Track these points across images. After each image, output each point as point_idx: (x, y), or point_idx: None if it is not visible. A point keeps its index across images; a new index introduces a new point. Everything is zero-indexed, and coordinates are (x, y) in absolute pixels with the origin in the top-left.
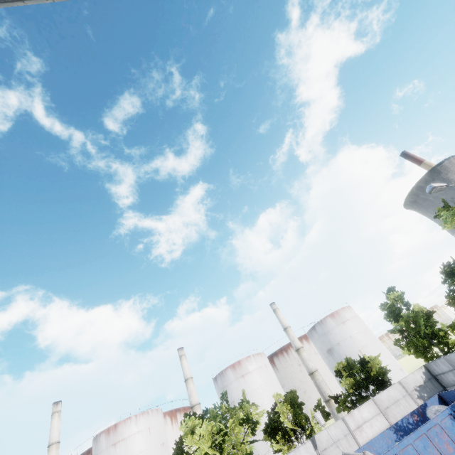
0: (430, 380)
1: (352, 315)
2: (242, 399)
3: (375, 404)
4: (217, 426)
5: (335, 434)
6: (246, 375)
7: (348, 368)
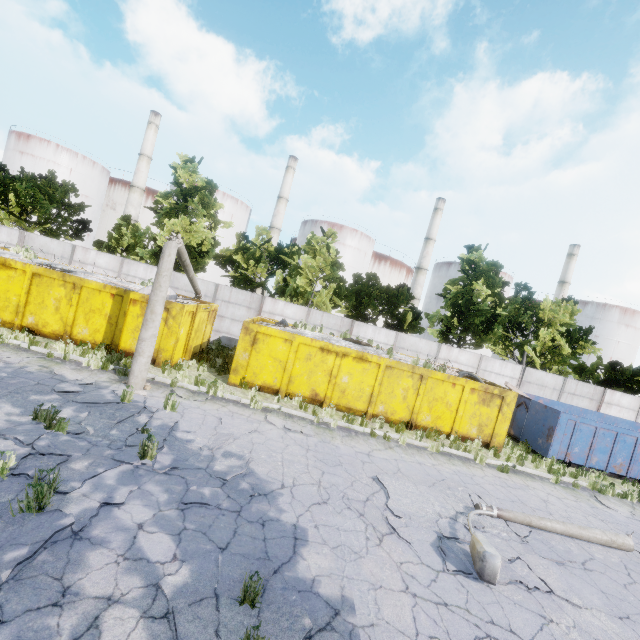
0: None
1: None
2: None
3: None
4: None
5: None
6: (630, 328)
7: None
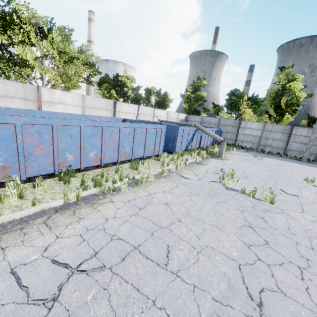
0: (184, 120)
1: (134, 75)
2: (82, 49)
3: (167, 114)
4: (62, 47)
5: (148, 112)
6: None
7: (157, 93)
